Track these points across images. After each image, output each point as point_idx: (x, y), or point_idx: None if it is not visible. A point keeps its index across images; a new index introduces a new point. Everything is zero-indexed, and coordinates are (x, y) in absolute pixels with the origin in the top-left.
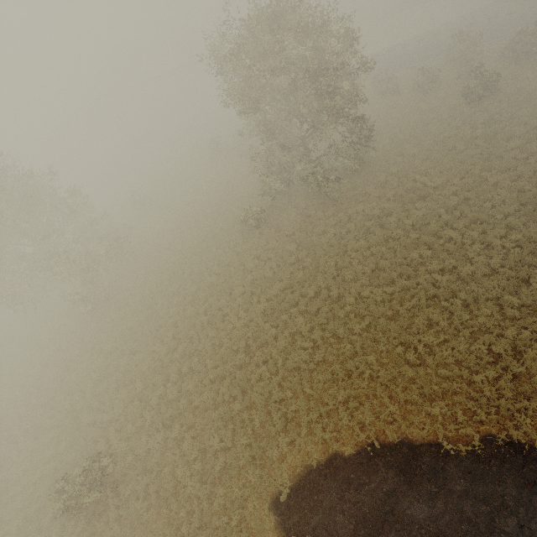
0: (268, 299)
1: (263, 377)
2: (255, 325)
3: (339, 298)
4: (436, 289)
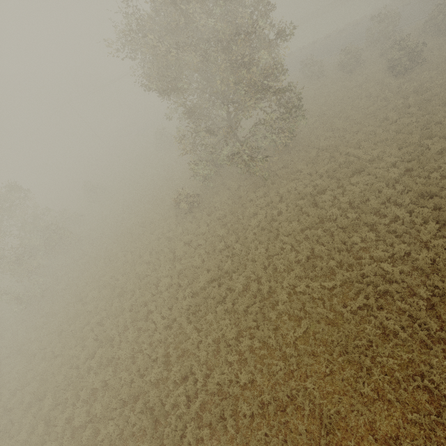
0: (194, 292)
1: (180, 402)
2: (179, 325)
3: (271, 292)
4: (388, 284)
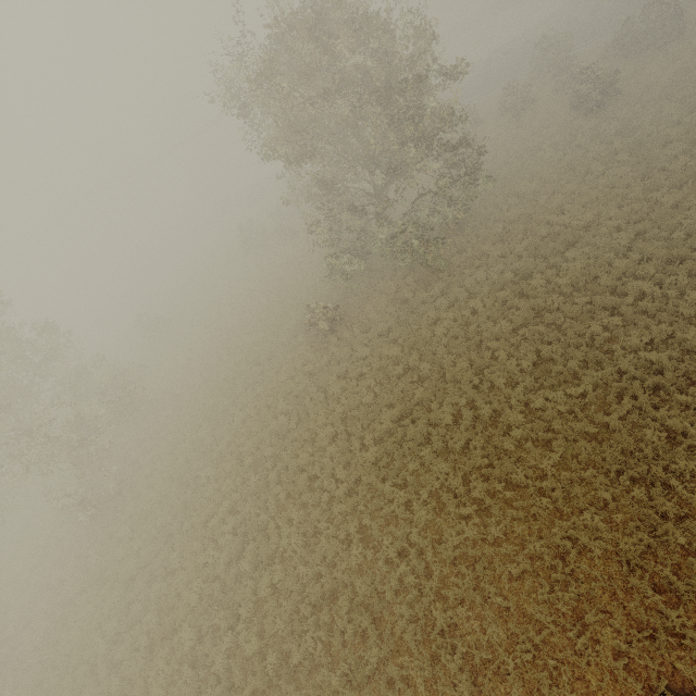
0: (376, 439)
1: (407, 584)
2: (366, 487)
3: (494, 418)
4: (658, 375)
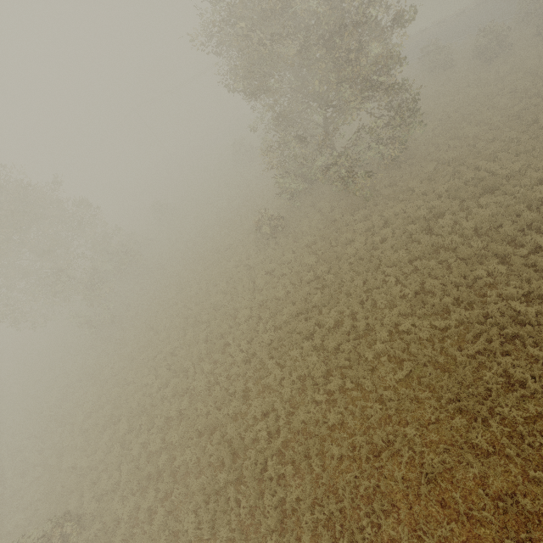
0: (277, 326)
1: (260, 437)
2: (259, 360)
3: (367, 330)
4: (518, 326)
